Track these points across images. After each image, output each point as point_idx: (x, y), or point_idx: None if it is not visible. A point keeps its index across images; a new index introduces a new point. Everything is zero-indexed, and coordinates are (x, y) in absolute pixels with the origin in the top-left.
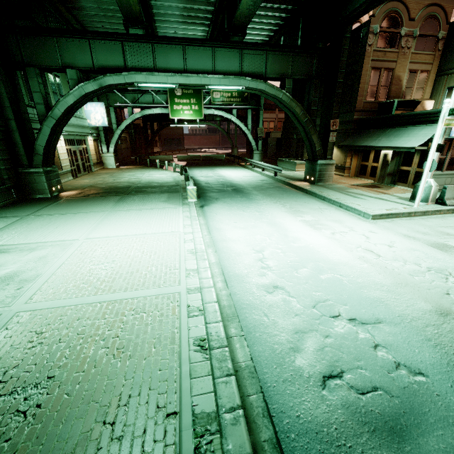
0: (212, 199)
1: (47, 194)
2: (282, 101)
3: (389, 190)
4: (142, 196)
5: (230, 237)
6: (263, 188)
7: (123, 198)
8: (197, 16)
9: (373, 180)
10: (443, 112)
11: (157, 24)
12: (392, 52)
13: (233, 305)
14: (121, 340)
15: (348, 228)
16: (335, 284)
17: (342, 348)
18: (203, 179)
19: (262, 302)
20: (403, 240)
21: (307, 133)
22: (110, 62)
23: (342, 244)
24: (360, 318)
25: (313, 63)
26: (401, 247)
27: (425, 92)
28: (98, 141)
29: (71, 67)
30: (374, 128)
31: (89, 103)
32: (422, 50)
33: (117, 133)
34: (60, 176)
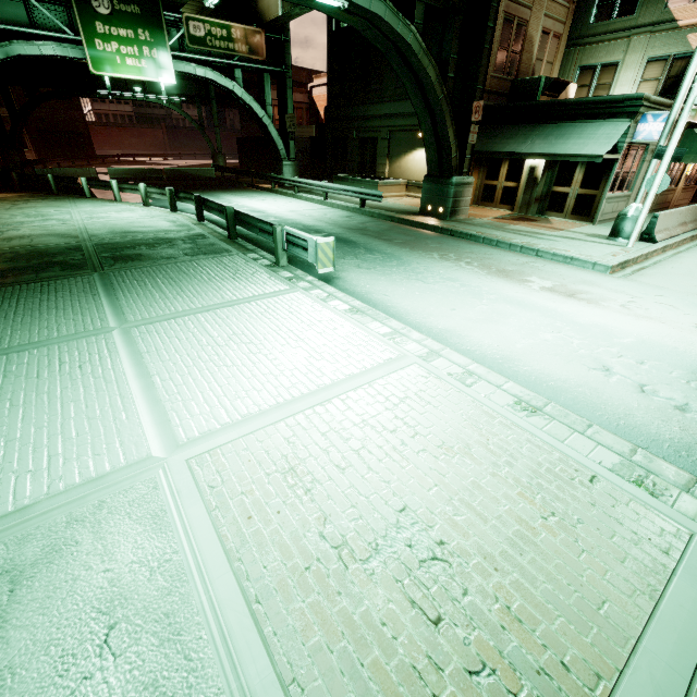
0: None
1: None
2: (408, 50)
3: (553, 224)
4: (156, 271)
5: (507, 349)
6: (376, 231)
7: (103, 280)
8: None
9: (507, 209)
10: (694, 95)
11: None
12: None
13: None
14: None
15: (624, 294)
16: None
17: None
18: None
19: None
20: None
21: (438, 125)
22: None
23: (673, 325)
24: None
25: None
26: None
27: (554, 71)
28: None
29: None
30: (513, 122)
31: None
32: None
33: None
34: None
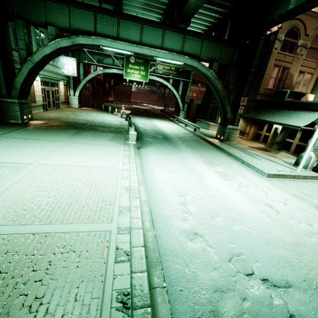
0: (147, 143)
1: (18, 120)
2: (209, 77)
3: (276, 154)
4: (94, 133)
5: (159, 178)
6: (185, 139)
7: (78, 132)
8: (155, 5)
9: (264, 145)
10: None
11: (124, 6)
12: (290, 56)
13: (158, 248)
14: (43, 286)
15: (251, 183)
16: (246, 237)
17: (260, 317)
18: (141, 126)
19: (183, 249)
20: (294, 199)
21: (223, 104)
22: (83, 27)
23: (248, 197)
24: (272, 279)
25: (235, 54)
26: (293, 206)
27: (308, 88)
28: (67, 86)
29: (52, 25)
30: (270, 107)
31: (65, 57)
32: (310, 58)
33: (83, 82)
34: (33, 108)
